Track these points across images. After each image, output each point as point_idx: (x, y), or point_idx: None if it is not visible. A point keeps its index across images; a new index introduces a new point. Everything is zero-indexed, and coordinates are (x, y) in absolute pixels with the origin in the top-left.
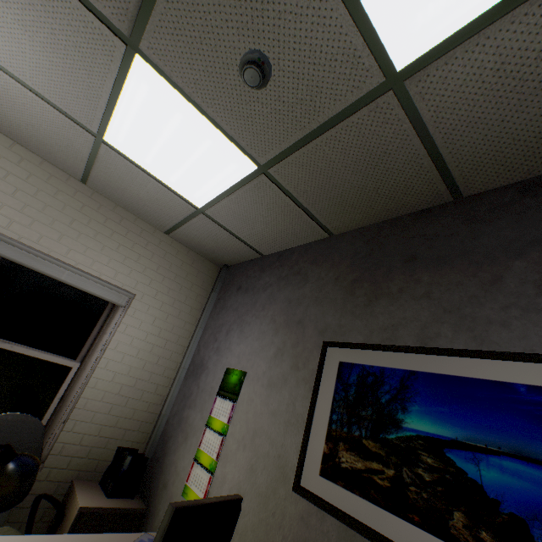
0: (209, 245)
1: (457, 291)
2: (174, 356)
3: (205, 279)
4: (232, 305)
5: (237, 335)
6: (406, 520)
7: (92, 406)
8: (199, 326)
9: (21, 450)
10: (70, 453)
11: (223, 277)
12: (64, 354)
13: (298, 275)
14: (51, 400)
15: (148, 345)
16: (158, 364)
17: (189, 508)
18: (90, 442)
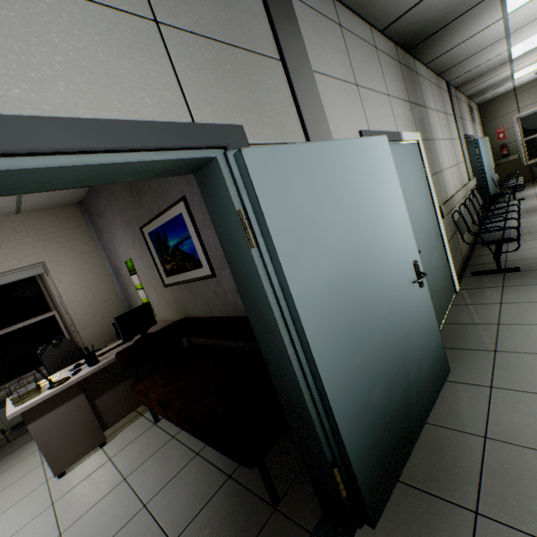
0: (53, 202)
1: (155, 182)
2: (103, 273)
3: (76, 220)
4: (103, 227)
5: (117, 243)
6: (183, 273)
7: (84, 320)
8: (99, 249)
9: (67, 349)
10: (95, 340)
11: (85, 212)
12: (44, 313)
13: (112, 194)
14: (62, 331)
15: (82, 279)
16: (98, 282)
17: (122, 315)
18: (100, 331)
